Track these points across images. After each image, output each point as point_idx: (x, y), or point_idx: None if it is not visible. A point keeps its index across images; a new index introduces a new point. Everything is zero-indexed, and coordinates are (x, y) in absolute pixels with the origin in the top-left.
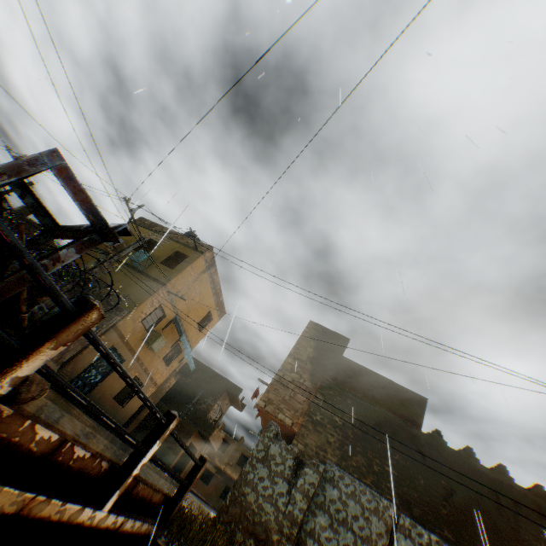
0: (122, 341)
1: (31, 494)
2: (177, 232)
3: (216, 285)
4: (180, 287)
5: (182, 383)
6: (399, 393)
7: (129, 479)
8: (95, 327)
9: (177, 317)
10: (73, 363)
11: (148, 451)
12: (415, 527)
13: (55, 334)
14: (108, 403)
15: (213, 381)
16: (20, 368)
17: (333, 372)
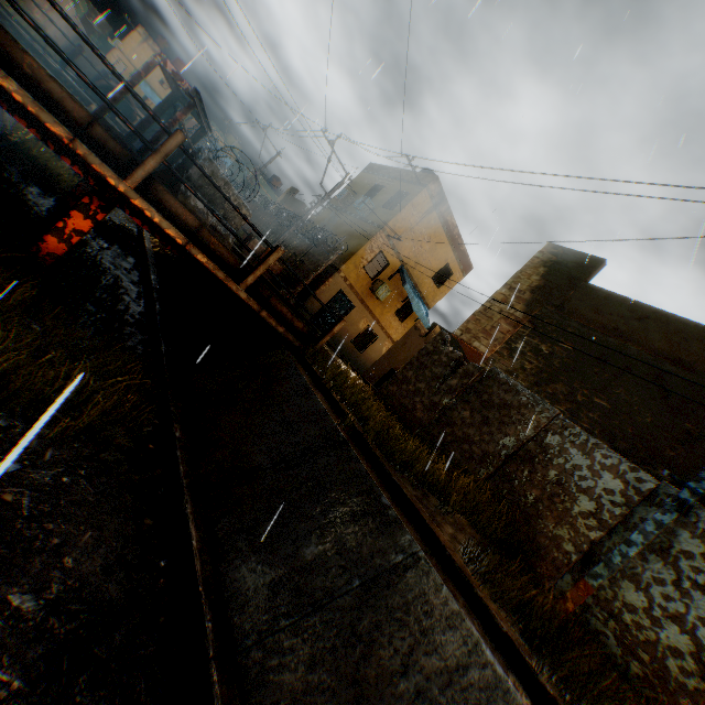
0: (348, 287)
1: (186, 239)
2: (403, 169)
3: (451, 229)
4: (401, 230)
5: None
6: (666, 325)
7: (253, 277)
8: (234, 190)
9: (402, 267)
10: (310, 301)
11: (262, 263)
12: (572, 429)
13: (164, 144)
14: (347, 346)
15: None
16: (155, 158)
17: (559, 301)
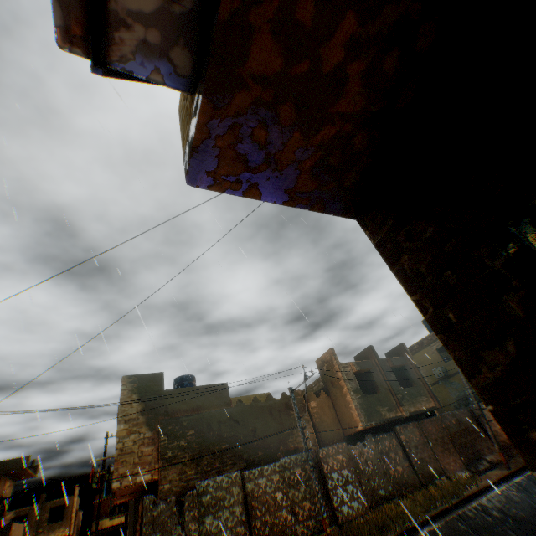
0: None
1: None
2: None
3: None
4: None
5: None
6: (212, 391)
7: None
8: None
9: None
10: None
11: None
12: (252, 472)
13: None
14: None
15: None
16: None
17: (163, 409)
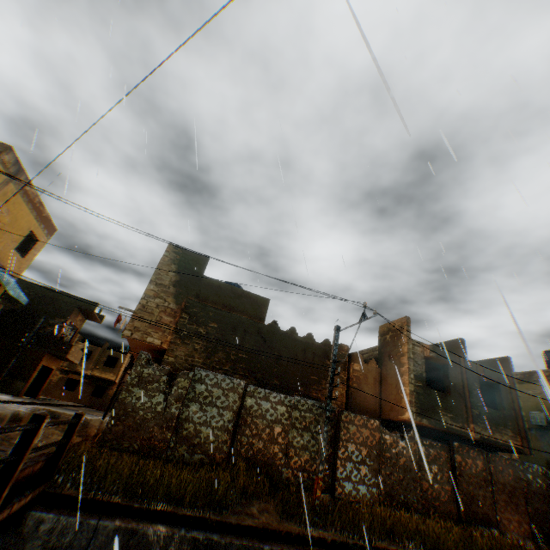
0: None
1: None
2: None
3: (33, 198)
4: None
5: (10, 310)
6: (250, 299)
7: (12, 484)
8: None
9: None
10: None
11: (25, 456)
12: (257, 390)
13: None
14: None
15: (57, 301)
16: None
17: (195, 291)
